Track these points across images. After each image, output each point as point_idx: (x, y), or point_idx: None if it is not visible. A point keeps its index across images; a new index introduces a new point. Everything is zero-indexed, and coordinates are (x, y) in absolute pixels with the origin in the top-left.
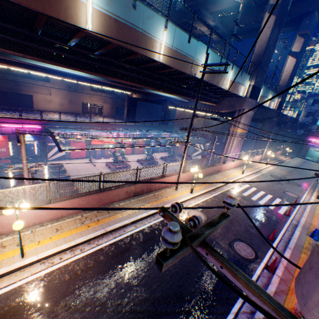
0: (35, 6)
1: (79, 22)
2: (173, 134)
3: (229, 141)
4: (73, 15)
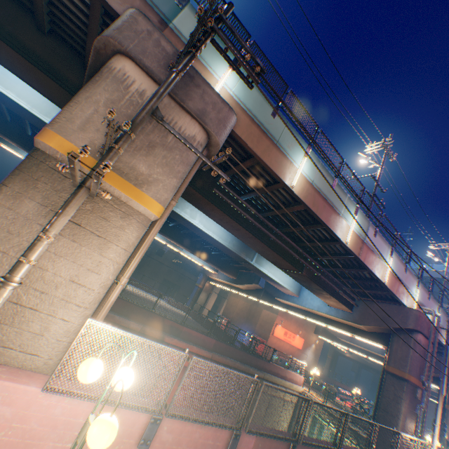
0: None
1: None
2: None
3: None
4: None
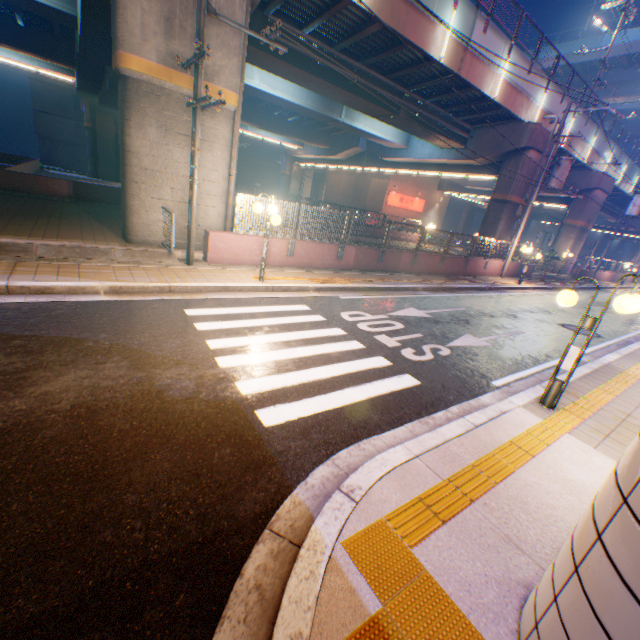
0: (621, 190)
1: (626, 191)
2: None
3: (636, 259)
4: (626, 189)
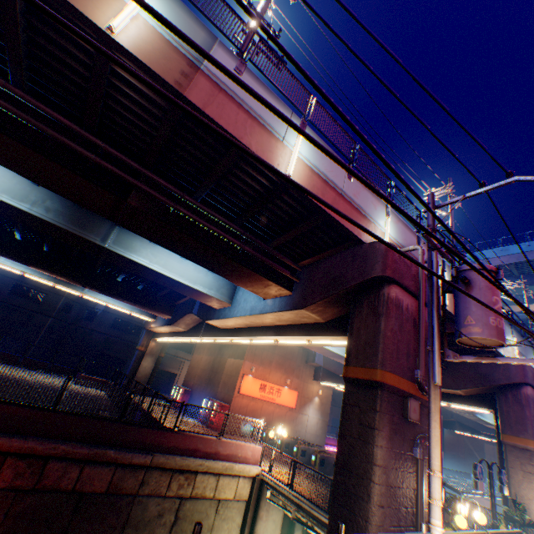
0: None
1: None
2: (483, 478)
3: None
4: None
